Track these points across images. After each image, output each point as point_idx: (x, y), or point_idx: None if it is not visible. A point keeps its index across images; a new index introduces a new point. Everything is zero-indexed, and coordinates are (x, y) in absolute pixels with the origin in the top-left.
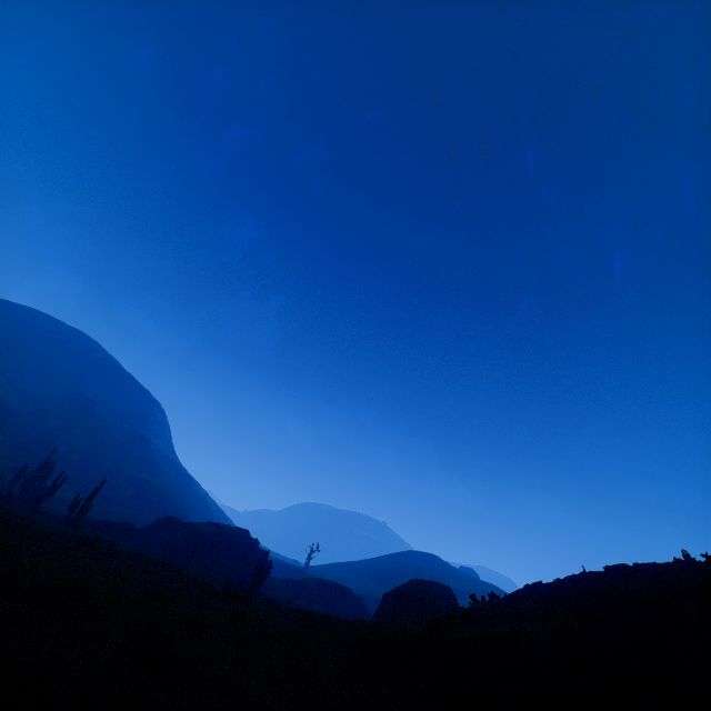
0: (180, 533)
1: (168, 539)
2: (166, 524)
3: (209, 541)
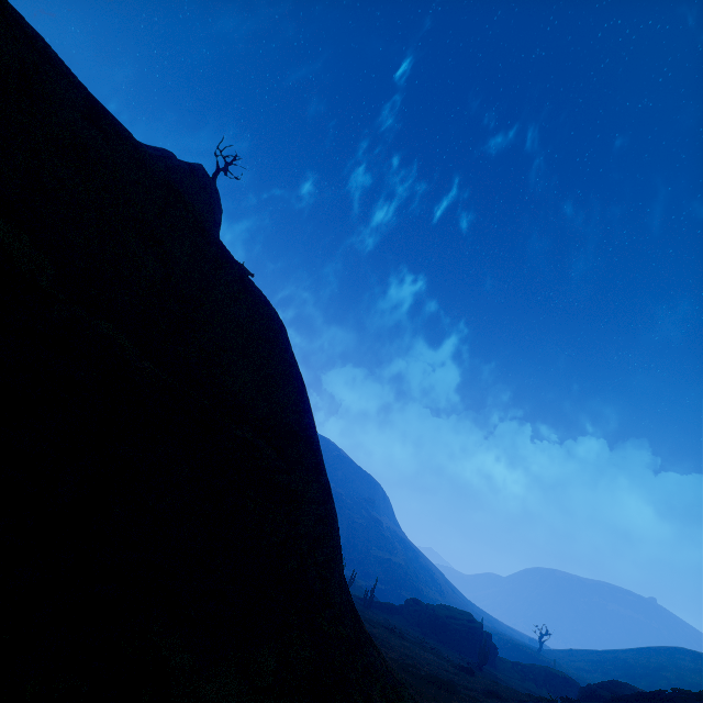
0: (424, 614)
1: (417, 617)
2: (413, 605)
3: (444, 622)
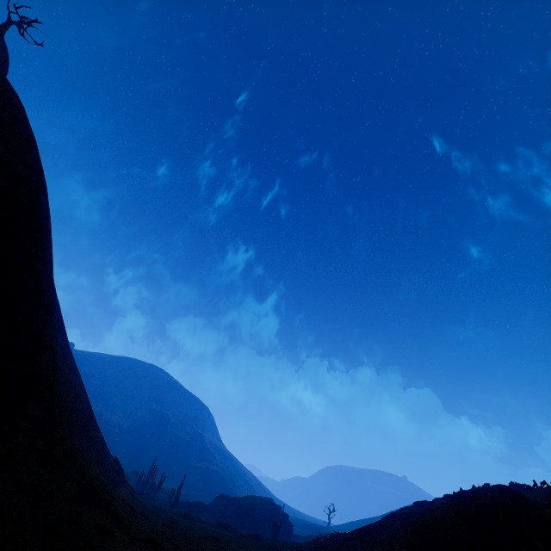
0: (230, 505)
1: (223, 510)
2: (221, 500)
3: (247, 509)
